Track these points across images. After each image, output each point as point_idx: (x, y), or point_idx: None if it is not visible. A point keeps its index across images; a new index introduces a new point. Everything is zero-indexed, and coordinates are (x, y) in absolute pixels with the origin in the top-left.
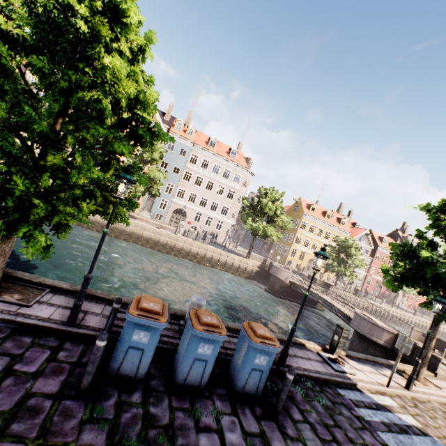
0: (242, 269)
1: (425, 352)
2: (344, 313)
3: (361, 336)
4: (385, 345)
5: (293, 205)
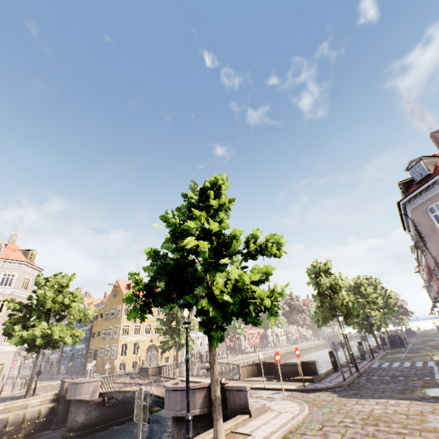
0: (17, 422)
1: (213, 391)
2: (162, 396)
3: (178, 421)
4: (202, 412)
5: (112, 291)
